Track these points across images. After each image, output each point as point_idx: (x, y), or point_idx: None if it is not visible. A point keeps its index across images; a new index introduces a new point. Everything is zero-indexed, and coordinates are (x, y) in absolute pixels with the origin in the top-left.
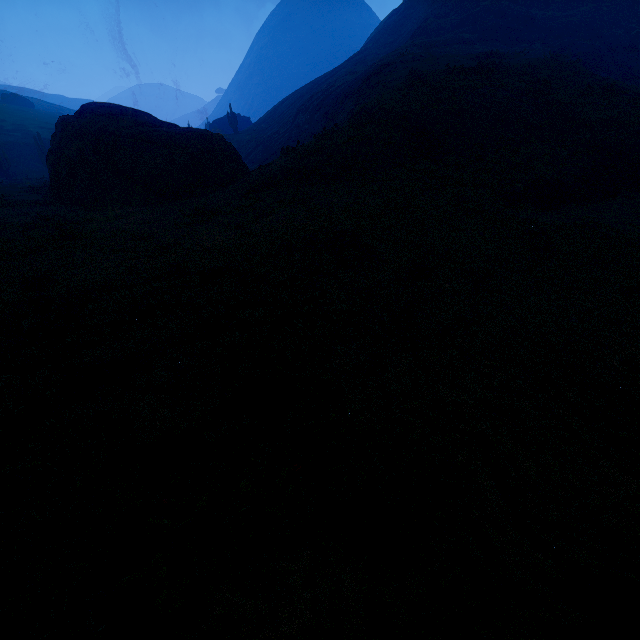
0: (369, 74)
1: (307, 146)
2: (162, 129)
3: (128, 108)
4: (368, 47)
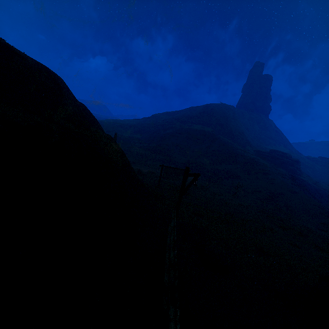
0: None
1: None
2: None
3: None
4: None
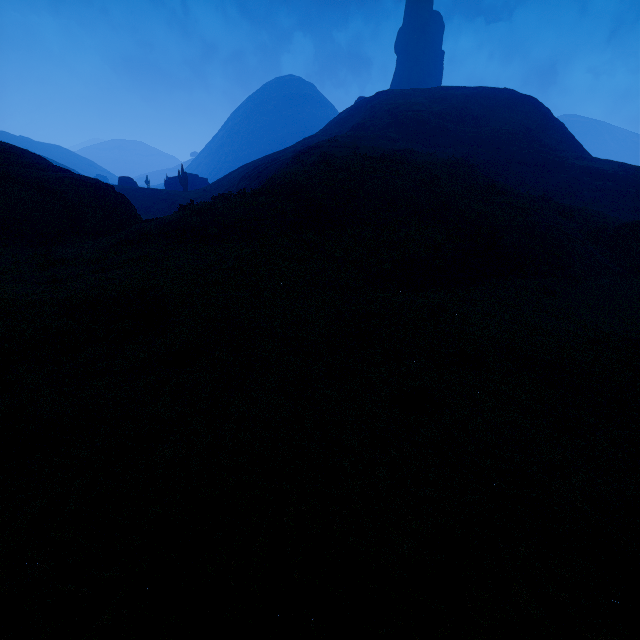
0: (299, 153)
1: (198, 205)
2: (38, 171)
3: (13, 148)
4: (318, 134)
